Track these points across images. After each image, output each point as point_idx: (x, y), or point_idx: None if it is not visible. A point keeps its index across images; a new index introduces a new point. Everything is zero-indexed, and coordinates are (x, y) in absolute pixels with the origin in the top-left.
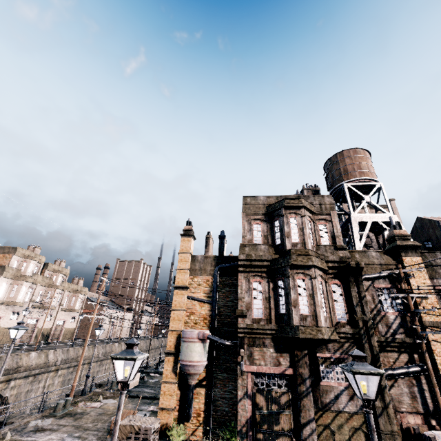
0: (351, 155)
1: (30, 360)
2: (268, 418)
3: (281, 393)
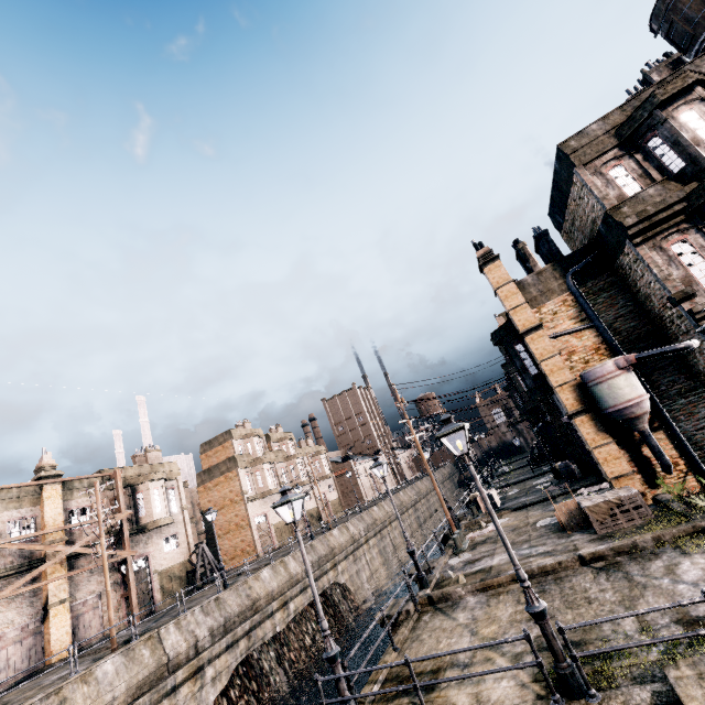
0: None
1: (337, 539)
2: None
3: None
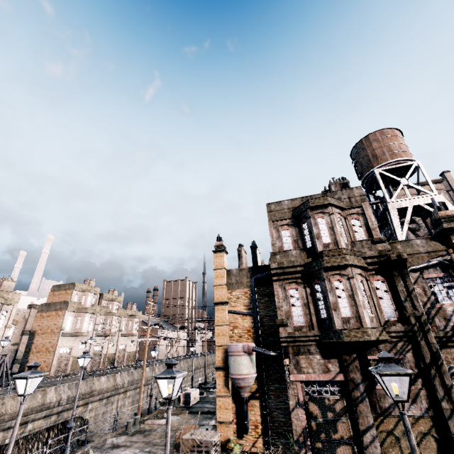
0: (378, 137)
1: (101, 384)
2: (324, 427)
3: (335, 400)
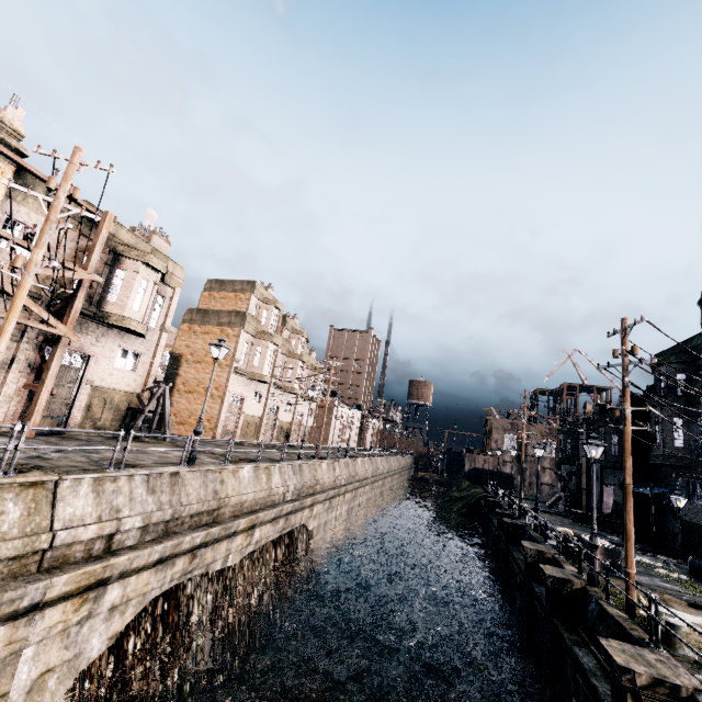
0: None
1: (323, 474)
2: None
3: None
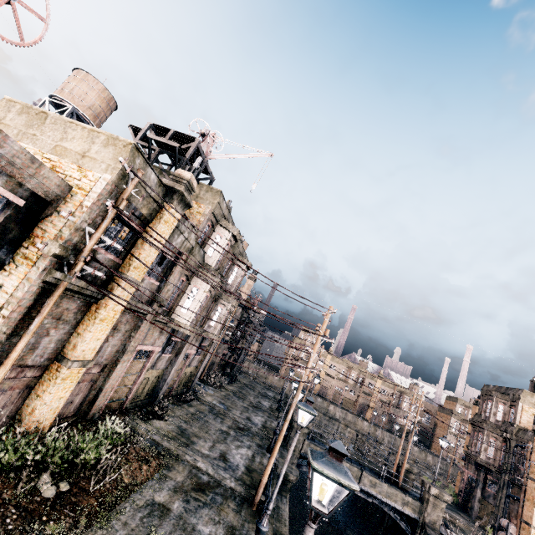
0: None
1: None
2: (468, 493)
3: (474, 486)
